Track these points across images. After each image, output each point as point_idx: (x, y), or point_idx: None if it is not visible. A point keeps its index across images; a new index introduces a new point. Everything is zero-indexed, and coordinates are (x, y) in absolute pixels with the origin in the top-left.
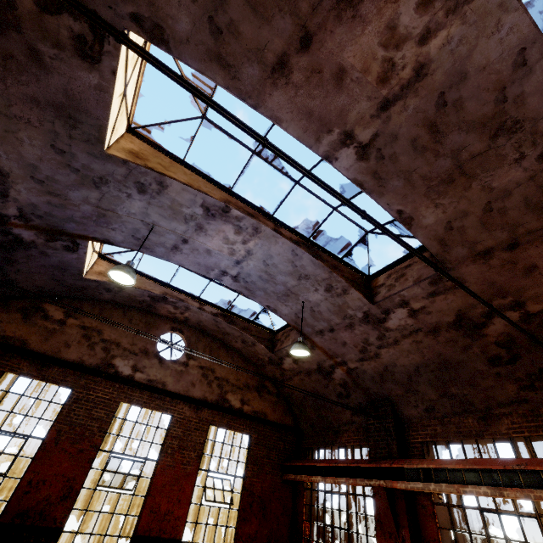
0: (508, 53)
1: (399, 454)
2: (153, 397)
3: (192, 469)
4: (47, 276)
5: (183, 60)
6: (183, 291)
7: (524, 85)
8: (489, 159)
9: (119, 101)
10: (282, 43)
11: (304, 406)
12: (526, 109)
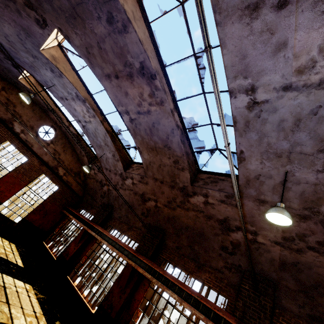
0: (170, 127)
1: (99, 224)
2: (24, 148)
3: (23, 184)
4: (0, 68)
5: (75, 50)
6: (64, 114)
7: (173, 138)
8: (162, 151)
9: (52, 40)
10: (109, 71)
11: (89, 192)
12: (172, 145)
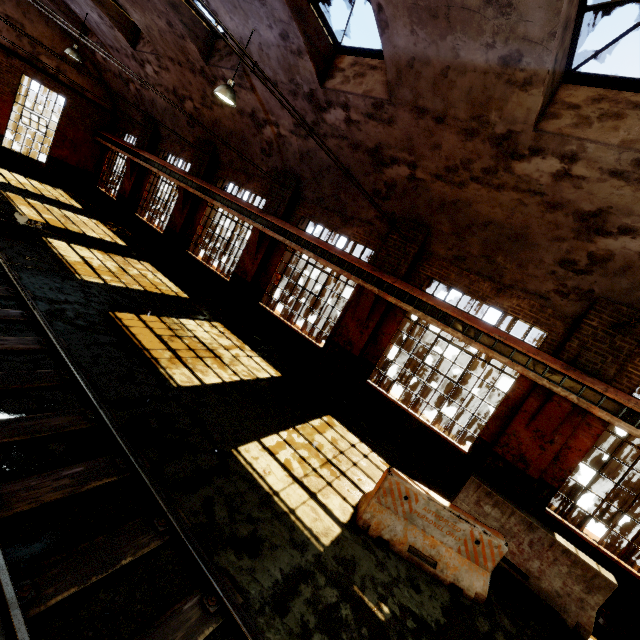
0: None
1: (147, 149)
2: None
3: (8, 99)
4: None
5: None
6: None
7: None
8: (145, 5)
9: None
10: None
11: (118, 100)
12: None
